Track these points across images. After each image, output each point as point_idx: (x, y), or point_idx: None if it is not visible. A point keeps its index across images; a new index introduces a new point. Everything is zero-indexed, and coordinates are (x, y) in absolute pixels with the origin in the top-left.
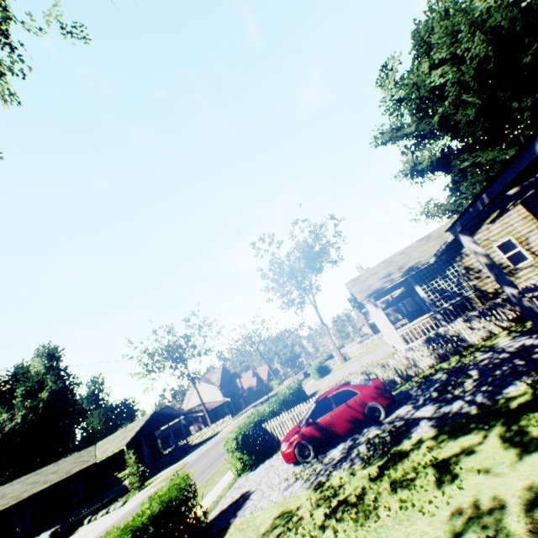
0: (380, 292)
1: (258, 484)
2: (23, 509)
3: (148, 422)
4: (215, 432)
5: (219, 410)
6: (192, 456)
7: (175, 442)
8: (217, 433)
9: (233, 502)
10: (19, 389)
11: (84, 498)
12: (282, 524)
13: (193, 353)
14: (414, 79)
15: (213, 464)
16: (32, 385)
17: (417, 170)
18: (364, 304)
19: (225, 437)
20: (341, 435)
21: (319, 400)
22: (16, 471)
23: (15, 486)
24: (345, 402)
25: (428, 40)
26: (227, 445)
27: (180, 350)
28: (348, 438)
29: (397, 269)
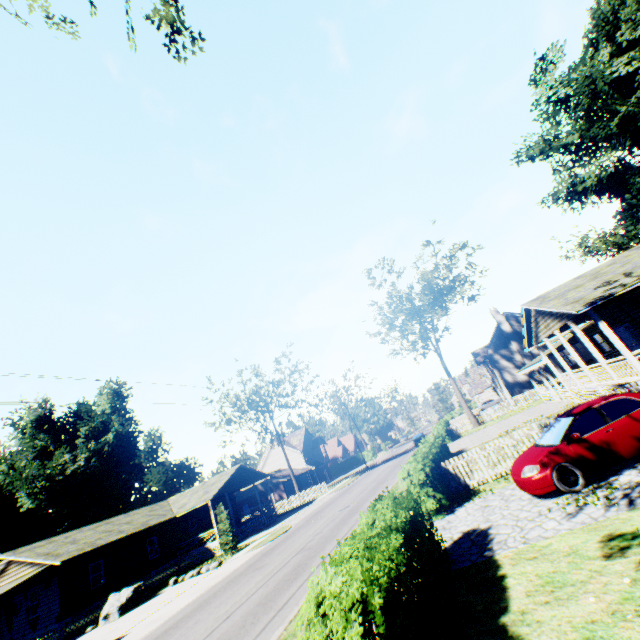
0: (607, 299)
1: (487, 521)
2: (98, 559)
3: (233, 477)
4: (305, 501)
5: (302, 479)
6: (293, 521)
7: (261, 506)
8: (309, 501)
9: (457, 540)
10: (83, 428)
11: (160, 557)
12: (636, 543)
13: (281, 404)
14: (586, 70)
15: (346, 521)
16: (96, 425)
17: (576, 191)
18: (539, 338)
19: (403, 470)
20: (625, 459)
21: (579, 412)
22: (74, 522)
23: (86, 532)
24: (625, 414)
25: (612, 19)
26: (412, 478)
27: (265, 398)
28: (634, 464)
29: (621, 276)
